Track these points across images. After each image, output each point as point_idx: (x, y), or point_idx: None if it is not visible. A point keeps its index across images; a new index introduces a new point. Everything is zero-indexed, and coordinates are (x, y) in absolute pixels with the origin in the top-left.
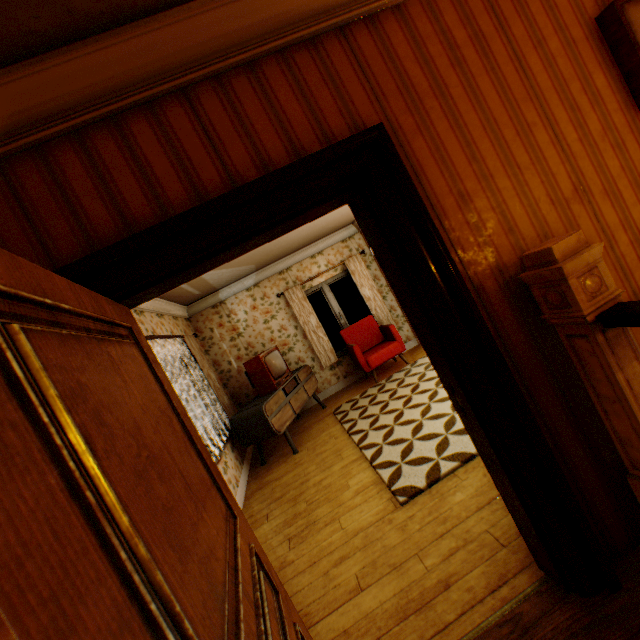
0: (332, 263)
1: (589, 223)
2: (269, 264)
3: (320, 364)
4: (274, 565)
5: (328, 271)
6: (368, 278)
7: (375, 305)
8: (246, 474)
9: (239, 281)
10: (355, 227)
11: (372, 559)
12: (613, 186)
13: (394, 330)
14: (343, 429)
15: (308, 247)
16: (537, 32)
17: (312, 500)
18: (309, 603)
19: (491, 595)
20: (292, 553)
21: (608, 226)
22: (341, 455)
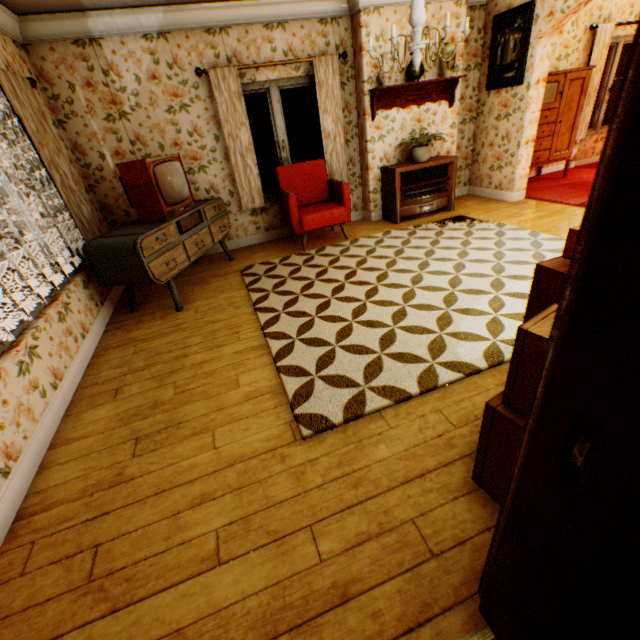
0: (295, 54)
1: None
2: (192, 2)
3: (239, 204)
4: (105, 476)
5: (285, 65)
6: (337, 104)
7: (333, 149)
8: (105, 320)
9: (131, 11)
10: (347, 3)
11: (246, 514)
12: None
13: (347, 192)
14: (249, 299)
15: (265, 2)
16: None
17: (184, 389)
18: (138, 561)
19: (406, 638)
20: (135, 465)
21: None
22: (238, 335)
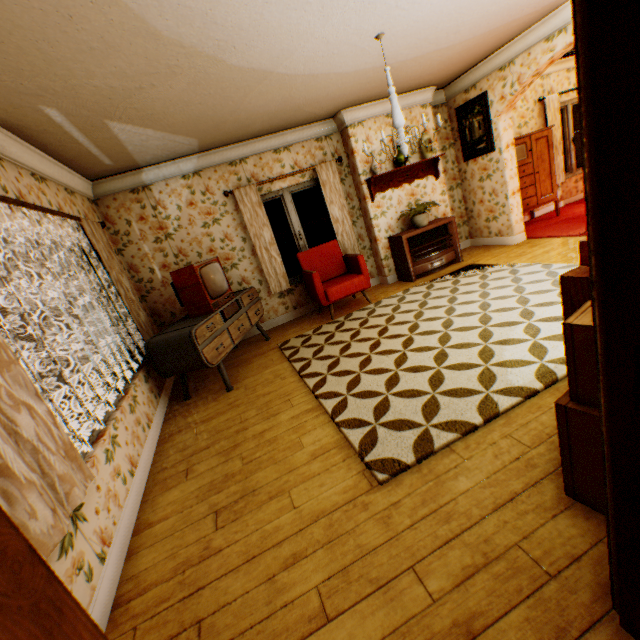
0: (300, 166)
1: None
2: (218, 147)
3: (268, 289)
4: (192, 552)
5: (294, 175)
6: (340, 195)
7: (343, 230)
8: (163, 410)
9: (173, 162)
10: (336, 124)
11: (342, 566)
12: None
13: (362, 262)
14: (292, 369)
15: (273, 136)
16: None
17: (251, 458)
18: (244, 630)
19: None
20: (220, 536)
21: None
22: (290, 401)
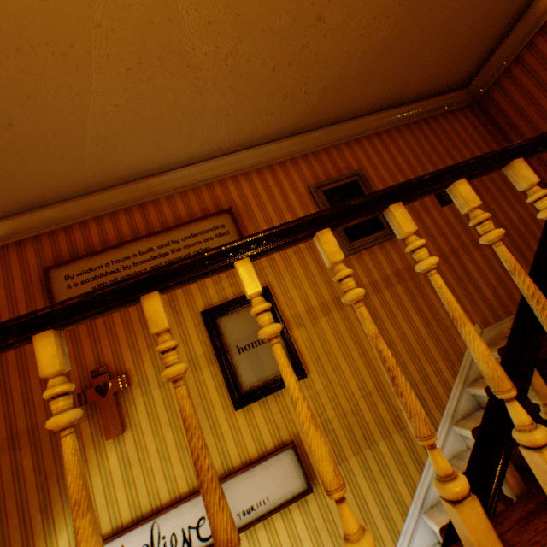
0: None
1: (0, 385)
2: None
3: None
4: None
5: None
6: None
7: None
8: None
9: None
10: None
11: None
12: (27, 363)
13: None
14: None
15: None
16: (12, 277)
17: None
18: None
19: None
20: None
21: (13, 388)
22: None
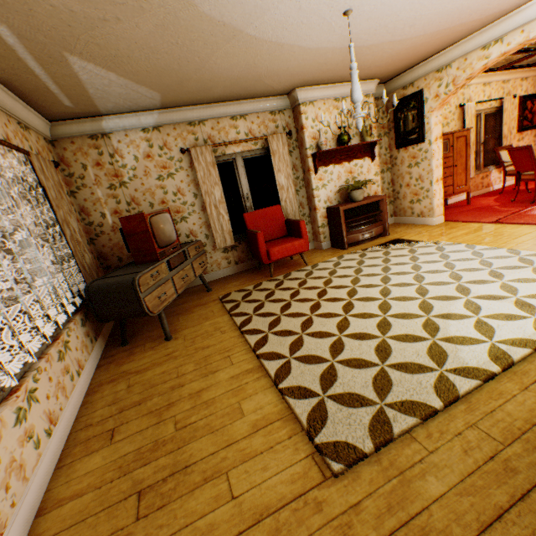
0: (254, 134)
1: None
2: (179, 106)
3: (213, 244)
4: None
5: (247, 142)
6: (287, 165)
7: (287, 196)
8: (98, 355)
9: (134, 114)
10: (289, 101)
11: None
12: None
13: (304, 227)
14: (233, 323)
15: (232, 103)
16: None
17: (185, 423)
18: None
19: None
20: (141, 531)
21: None
22: (230, 358)
